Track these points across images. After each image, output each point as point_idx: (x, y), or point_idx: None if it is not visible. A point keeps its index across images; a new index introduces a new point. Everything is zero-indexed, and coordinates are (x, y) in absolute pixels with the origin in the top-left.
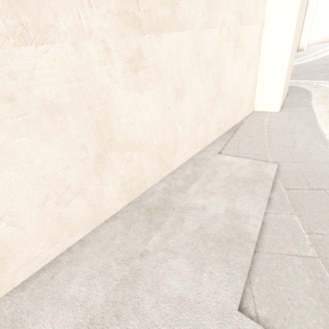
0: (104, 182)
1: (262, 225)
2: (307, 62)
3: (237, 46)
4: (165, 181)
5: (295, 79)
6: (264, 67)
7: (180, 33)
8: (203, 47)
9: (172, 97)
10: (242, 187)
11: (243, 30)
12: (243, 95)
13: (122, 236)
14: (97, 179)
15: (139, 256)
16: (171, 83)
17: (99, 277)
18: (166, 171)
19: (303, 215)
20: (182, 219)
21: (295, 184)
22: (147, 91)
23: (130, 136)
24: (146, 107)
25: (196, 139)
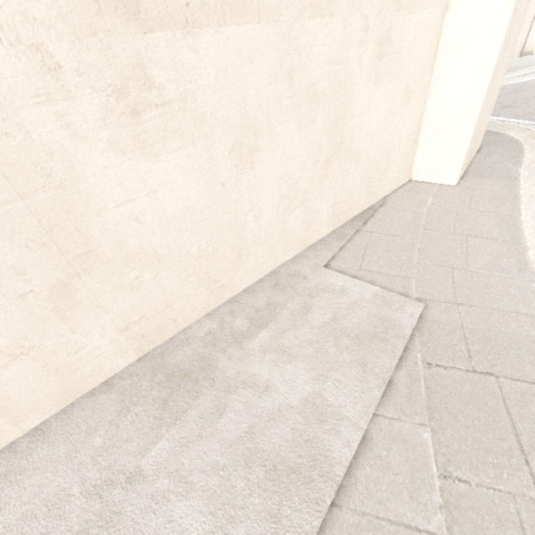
0: (80, 329)
1: (361, 444)
2: (533, 80)
3: (383, 54)
4: (215, 317)
5: (502, 116)
6: (439, 97)
7: (247, 27)
8: (303, 58)
9: (230, 164)
10: (348, 350)
11: (400, 21)
12: (392, 151)
13: (108, 430)
14: (62, 325)
15: (124, 480)
16: (228, 134)
17: (44, 518)
18: (220, 297)
19: (443, 431)
20: (222, 408)
21: (445, 355)
22: (169, 155)
23: (134, 243)
24: (167, 186)
25: (285, 236)
